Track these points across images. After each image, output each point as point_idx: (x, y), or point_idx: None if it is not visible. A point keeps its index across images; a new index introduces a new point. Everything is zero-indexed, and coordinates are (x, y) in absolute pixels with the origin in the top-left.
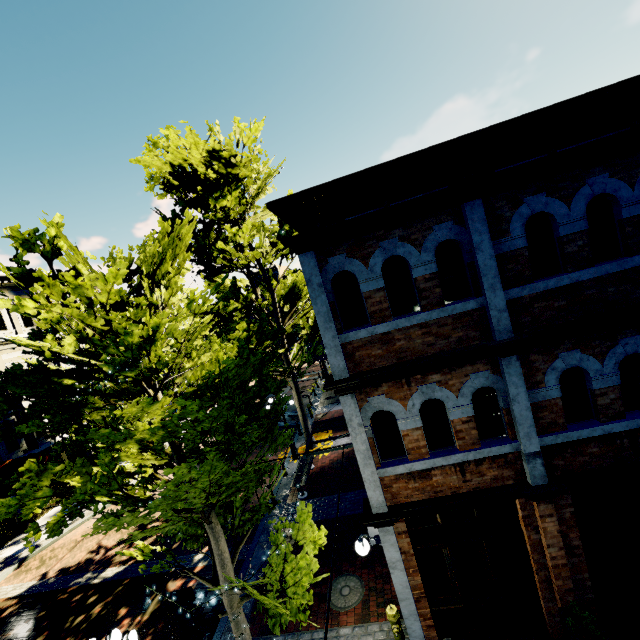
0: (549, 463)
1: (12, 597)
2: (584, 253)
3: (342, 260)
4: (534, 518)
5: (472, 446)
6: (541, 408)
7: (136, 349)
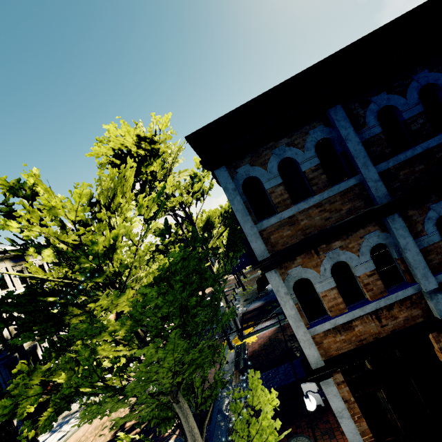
0: None
1: None
2: (426, 128)
3: (247, 169)
4: None
5: (380, 295)
6: (428, 252)
7: (101, 256)
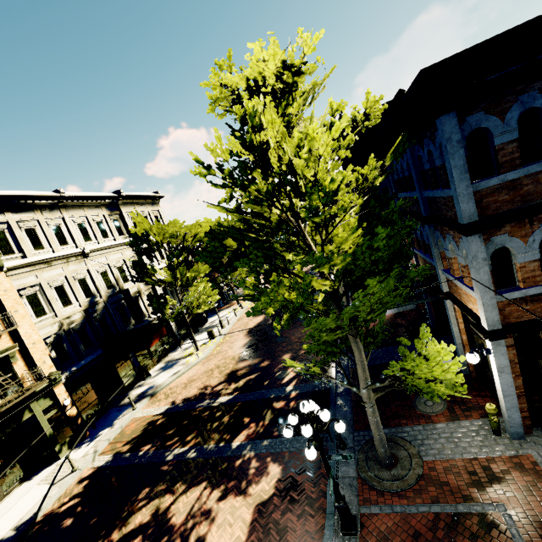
0: None
1: (157, 414)
2: None
3: (479, 118)
4: None
5: None
6: None
7: (331, 196)
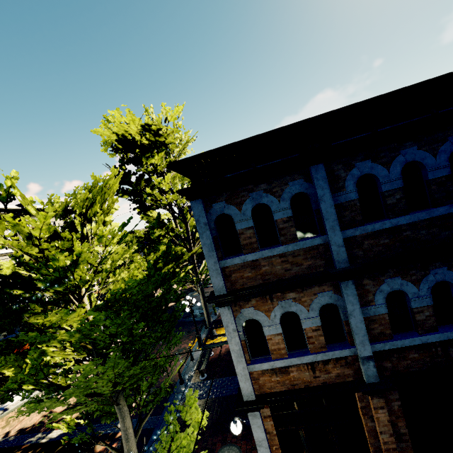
0: (380, 365)
1: None
2: (401, 204)
3: (222, 206)
4: (370, 409)
5: (320, 349)
6: (372, 321)
7: (62, 271)
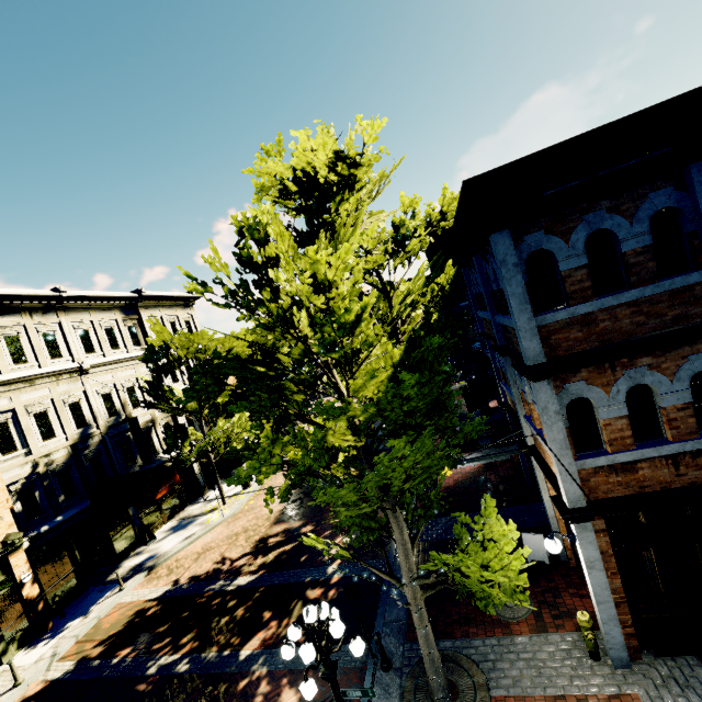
0: None
1: (151, 599)
2: None
3: (539, 238)
4: None
5: (688, 436)
6: None
7: (349, 328)
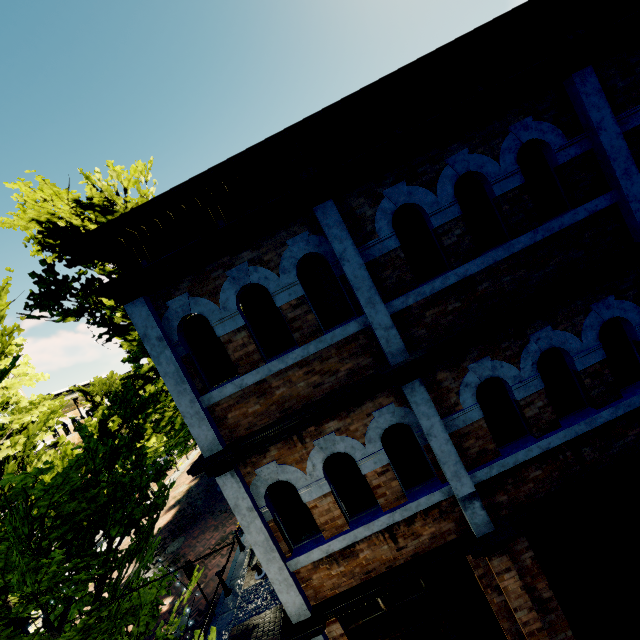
0: (491, 502)
1: None
2: (465, 243)
3: (185, 301)
4: (491, 576)
5: (397, 502)
6: (465, 436)
7: None
